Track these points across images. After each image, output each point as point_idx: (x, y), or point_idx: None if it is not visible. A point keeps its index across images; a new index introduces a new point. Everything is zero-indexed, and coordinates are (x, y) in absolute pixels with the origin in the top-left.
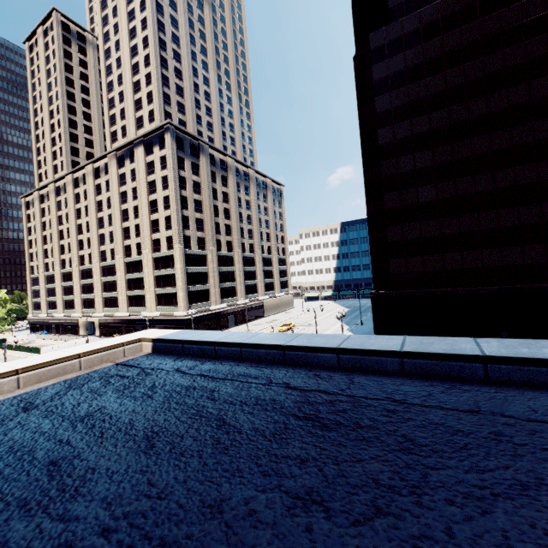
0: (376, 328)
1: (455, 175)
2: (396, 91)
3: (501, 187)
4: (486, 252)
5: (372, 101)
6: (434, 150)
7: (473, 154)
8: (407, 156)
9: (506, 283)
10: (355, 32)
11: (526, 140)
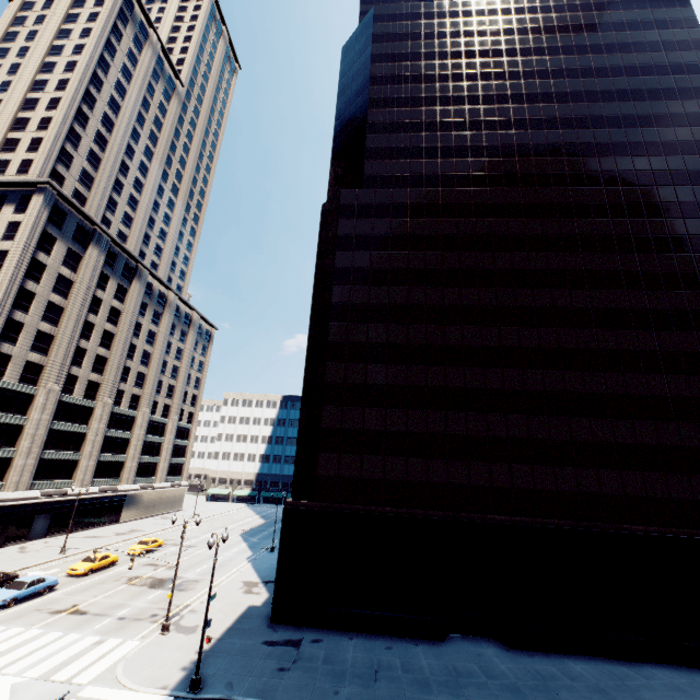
0: (281, 563)
1: (408, 361)
2: (360, 252)
3: (451, 385)
4: (433, 462)
5: (332, 253)
6: (390, 326)
7: (428, 342)
8: (360, 324)
9: (451, 509)
10: (330, 185)
11: (475, 343)
